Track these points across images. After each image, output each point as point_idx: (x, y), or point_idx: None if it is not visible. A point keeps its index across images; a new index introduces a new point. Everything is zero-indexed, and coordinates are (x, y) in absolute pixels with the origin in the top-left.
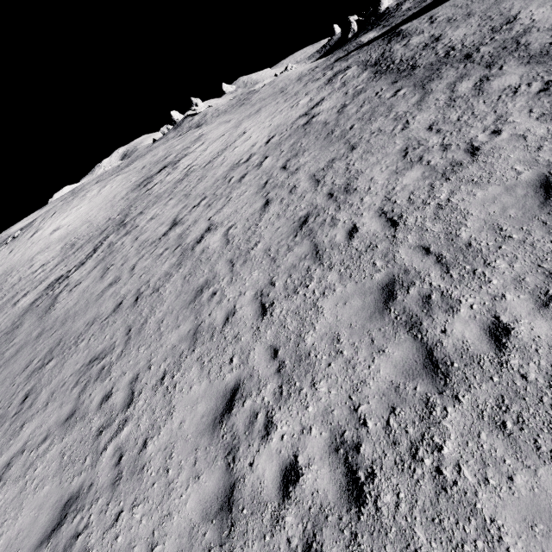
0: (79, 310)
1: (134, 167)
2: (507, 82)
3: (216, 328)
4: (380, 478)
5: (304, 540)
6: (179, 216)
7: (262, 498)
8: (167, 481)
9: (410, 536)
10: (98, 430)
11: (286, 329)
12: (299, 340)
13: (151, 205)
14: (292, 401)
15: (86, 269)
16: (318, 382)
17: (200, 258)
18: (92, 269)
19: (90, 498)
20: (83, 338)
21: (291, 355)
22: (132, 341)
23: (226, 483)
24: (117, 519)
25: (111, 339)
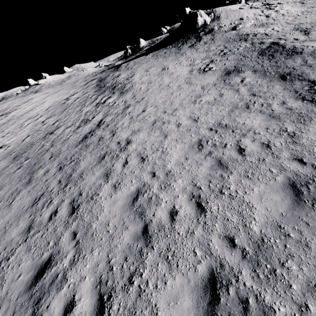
0: None
1: None
2: (110, 100)
3: None
4: None
5: None
6: None
7: None
8: None
9: None
10: None
11: (2, 179)
12: (4, 182)
13: None
14: None
15: None
16: (0, 192)
17: None
18: None
19: None
20: None
21: None
22: None
23: None
24: None
25: None
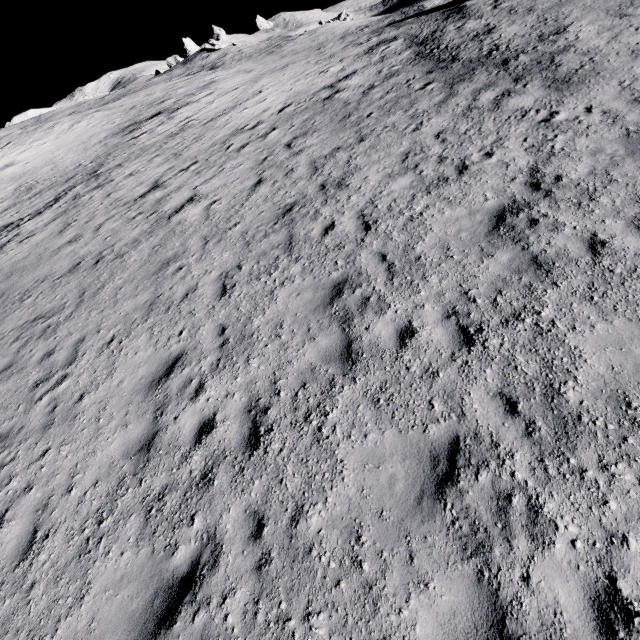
0: (29, 265)
1: (121, 105)
2: (523, 103)
3: (173, 302)
4: (276, 432)
5: (203, 472)
6: (163, 178)
7: (178, 443)
8: (97, 428)
9: (282, 470)
10: (36, 383)
11: (239, 311)
12: (248, 322)
13: (133, 158)
14: (226, 372)
15: (43, 220)
16: (252, 359)
17: (175, 229)
18: (50, 221)
19: (20, 438)
20: (30, 295)
21: (236, 334)
22: (84, 304)
23: (150, 431)
24: (44, 455)
25: (62, 299)
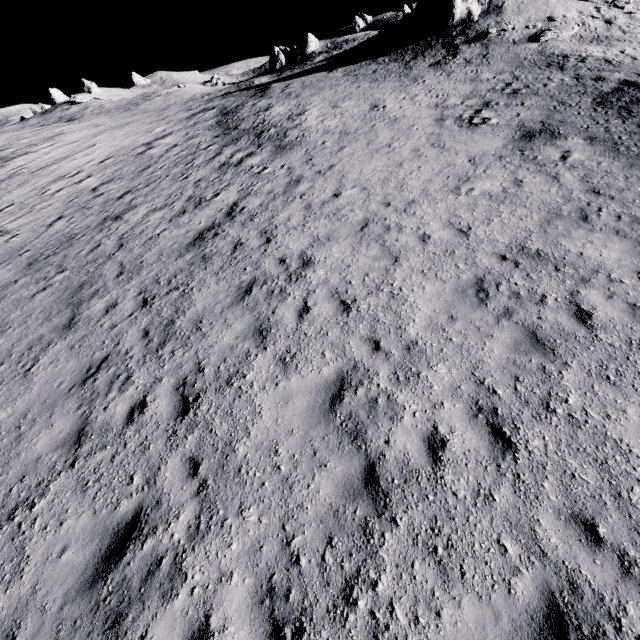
0: None
1: None
2: (254, 161)
3: None
4: None
5: None
6: None
7: None
8: None
9: None
10: None
11: (4, 311)
12: (7, 317)
13: None
14: None
15: None
16: (1, 339)
17: None
18: None
19: None
20: None
21: None
22: None
23: None
24: None
25: None
